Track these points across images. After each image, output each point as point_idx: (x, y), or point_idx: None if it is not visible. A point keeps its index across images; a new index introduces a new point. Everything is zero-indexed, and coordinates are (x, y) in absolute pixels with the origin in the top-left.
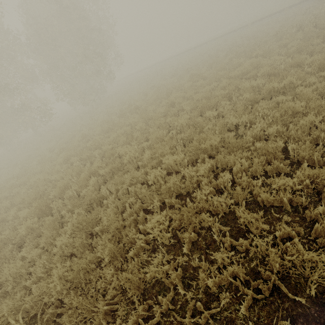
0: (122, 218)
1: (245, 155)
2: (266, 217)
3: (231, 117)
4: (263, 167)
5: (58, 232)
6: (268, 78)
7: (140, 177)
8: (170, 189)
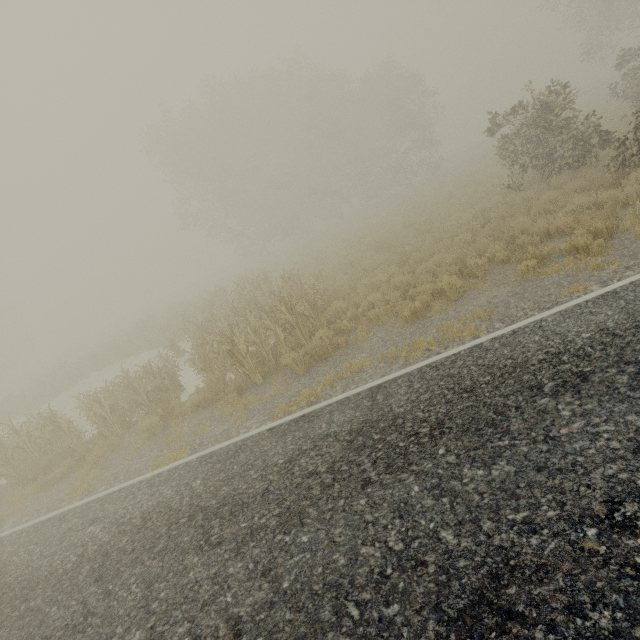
0: None
1: None
2: None
3: None
4: None
5: None
6: None
7: None
8: None
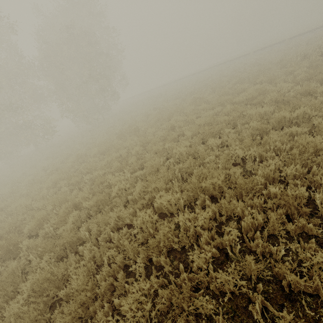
0: (96, 279)
1: (257, 202)
2: (295, 312)
3: (237, 148)
4: (284, 228)
5: (18, 288)
6: (276, 105)
7: (127, 218)
8: (160, 244)
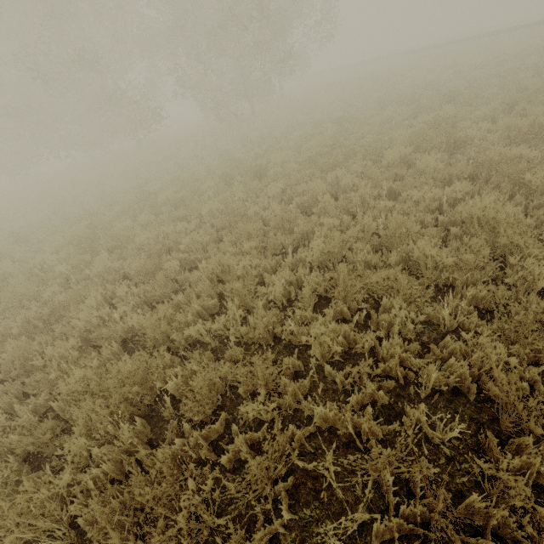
0: None
1: None
2: None
3: (349, 427)
4: None
5: None
6: None
7: None
8: None
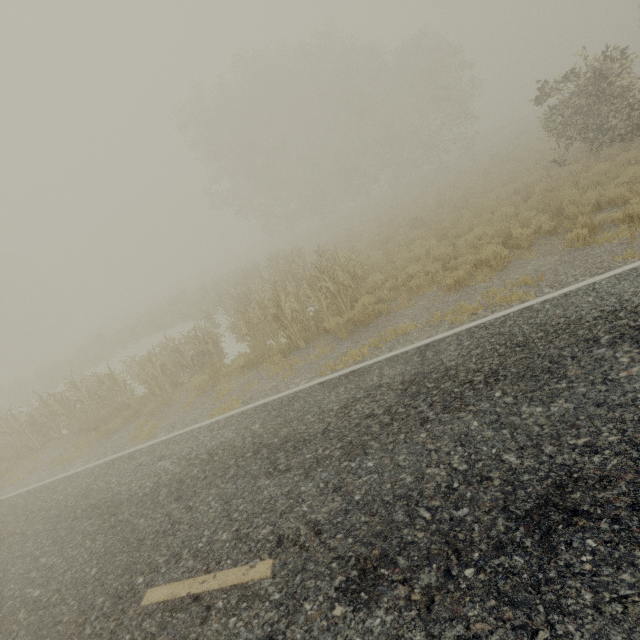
0: None
1: None
2: None
3: None
4: None
5: None
6: None
7: None
8: None
